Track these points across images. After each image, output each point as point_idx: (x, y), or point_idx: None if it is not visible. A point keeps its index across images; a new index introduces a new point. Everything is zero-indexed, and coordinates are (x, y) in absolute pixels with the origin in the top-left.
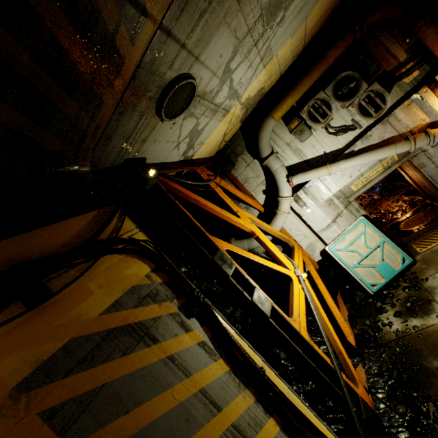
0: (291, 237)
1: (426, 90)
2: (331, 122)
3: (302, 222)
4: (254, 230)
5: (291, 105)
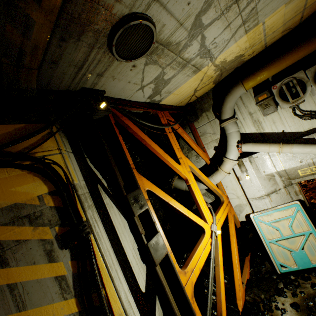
0: (225, 192)
1: None
2: (301, 104)
3: (239, 184)
4: (189, 178)
5: (266, 78)
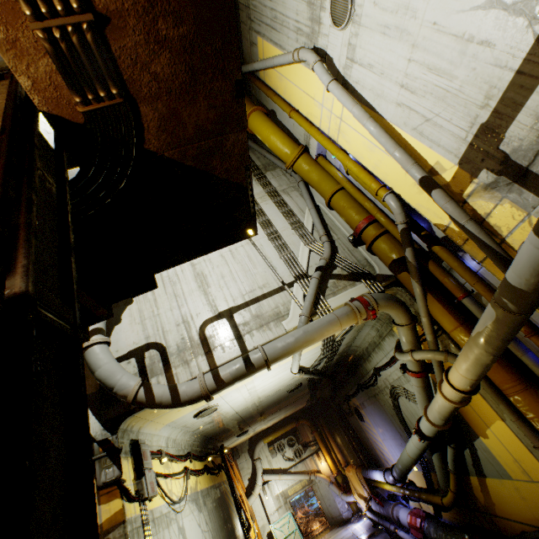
0: (255, 515)
1: (316, 455)
2: (285, 453)
3: (263, 506)
4: (242, 494)
5: (272, 439)
